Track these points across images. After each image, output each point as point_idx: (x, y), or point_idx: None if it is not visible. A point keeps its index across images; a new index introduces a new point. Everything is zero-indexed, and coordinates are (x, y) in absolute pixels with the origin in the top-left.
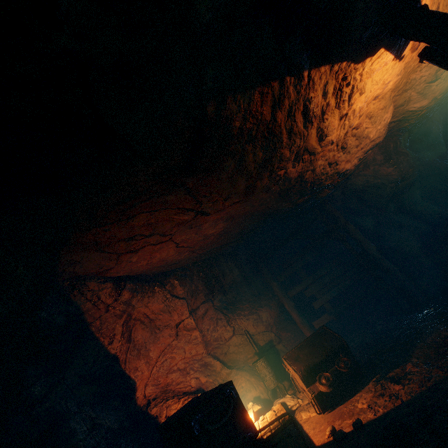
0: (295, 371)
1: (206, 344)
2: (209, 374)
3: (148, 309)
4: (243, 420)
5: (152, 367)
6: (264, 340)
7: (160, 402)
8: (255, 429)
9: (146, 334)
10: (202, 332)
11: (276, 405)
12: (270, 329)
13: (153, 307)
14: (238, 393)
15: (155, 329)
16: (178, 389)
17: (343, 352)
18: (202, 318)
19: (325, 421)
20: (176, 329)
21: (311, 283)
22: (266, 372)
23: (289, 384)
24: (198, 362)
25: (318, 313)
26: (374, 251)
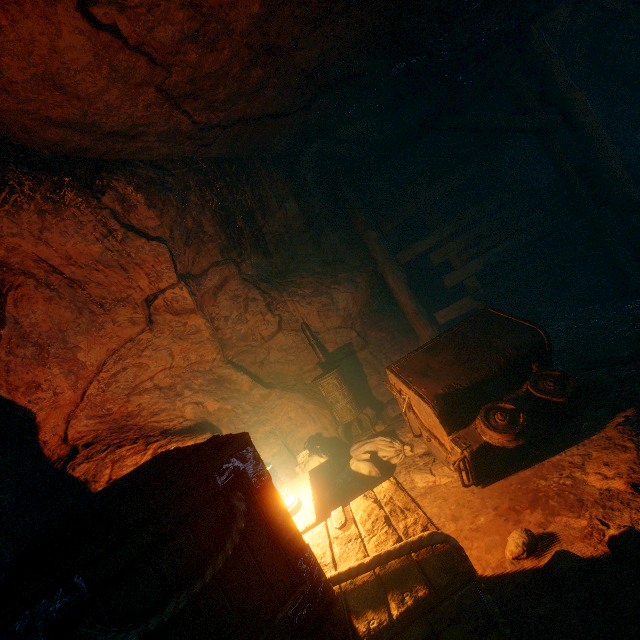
0: (421, 398)
1: (223, 345)
2: (226, 396)
3: (51, 248)
4: (282, 560)
5: (86, 384)
6: (336, 343)
7: (101, 452)
8: (321, 584)
9: (63, 314)
10: (214, 322)
11: (382, 484)
12: (350, 324)
13: (69, 248)
14: (281, 427)
15: (91, 305)
16: (153, 424)
17: (536, 361)
18: (214, 296)
19: (484, 505)
20: (148, 309)
21: (450, 236)
22: (338, 396)
23: (375, 414)
24: (204, 377)
25: (438, 303)
26: (616, 161)
